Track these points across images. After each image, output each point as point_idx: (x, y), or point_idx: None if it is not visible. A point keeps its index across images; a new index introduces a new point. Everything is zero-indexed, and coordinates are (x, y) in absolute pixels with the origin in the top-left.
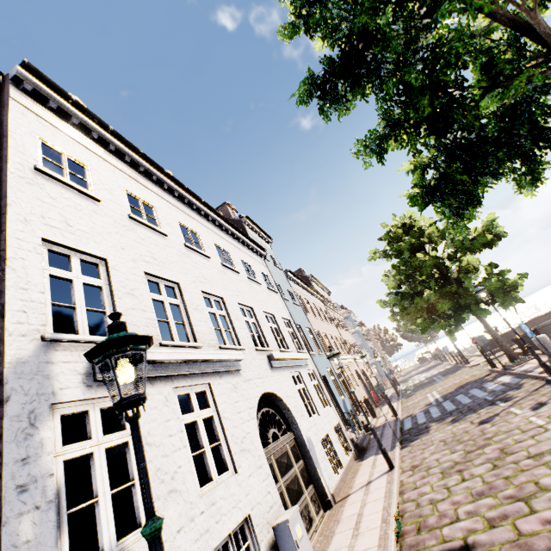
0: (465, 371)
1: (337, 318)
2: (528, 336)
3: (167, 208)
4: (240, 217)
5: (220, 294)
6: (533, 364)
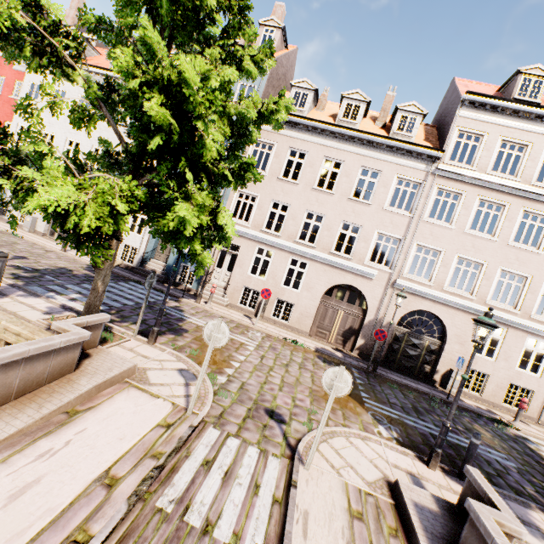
0: (321, 406)
1: (541, 213)
2: (5, 260)
3: (77, 88)
4: (260, 25)
5: (81, 139)
6: (23, 301)
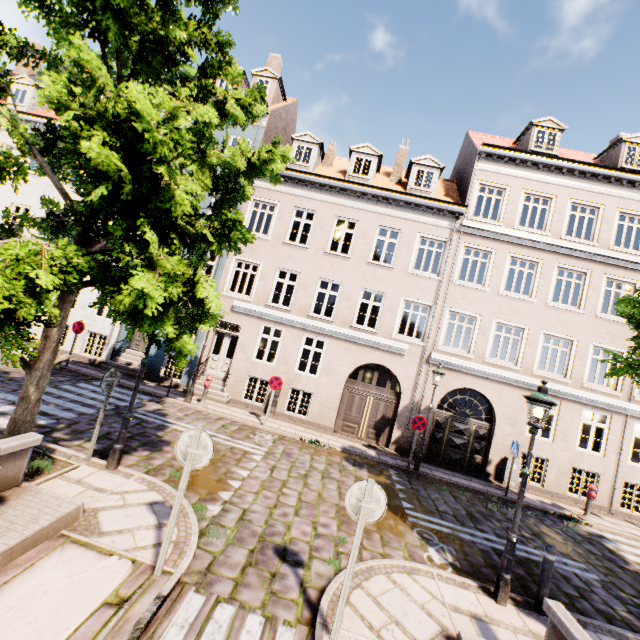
0: (352, 531)
1: (576, 268)
2: None
3: None
4: (253, 76)
5: (32, 204)
6: None
